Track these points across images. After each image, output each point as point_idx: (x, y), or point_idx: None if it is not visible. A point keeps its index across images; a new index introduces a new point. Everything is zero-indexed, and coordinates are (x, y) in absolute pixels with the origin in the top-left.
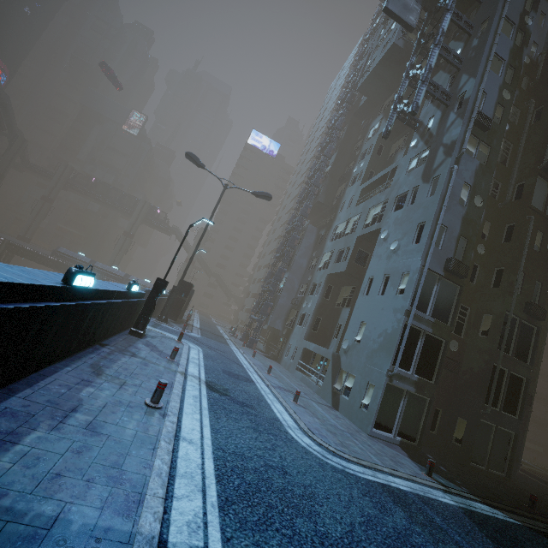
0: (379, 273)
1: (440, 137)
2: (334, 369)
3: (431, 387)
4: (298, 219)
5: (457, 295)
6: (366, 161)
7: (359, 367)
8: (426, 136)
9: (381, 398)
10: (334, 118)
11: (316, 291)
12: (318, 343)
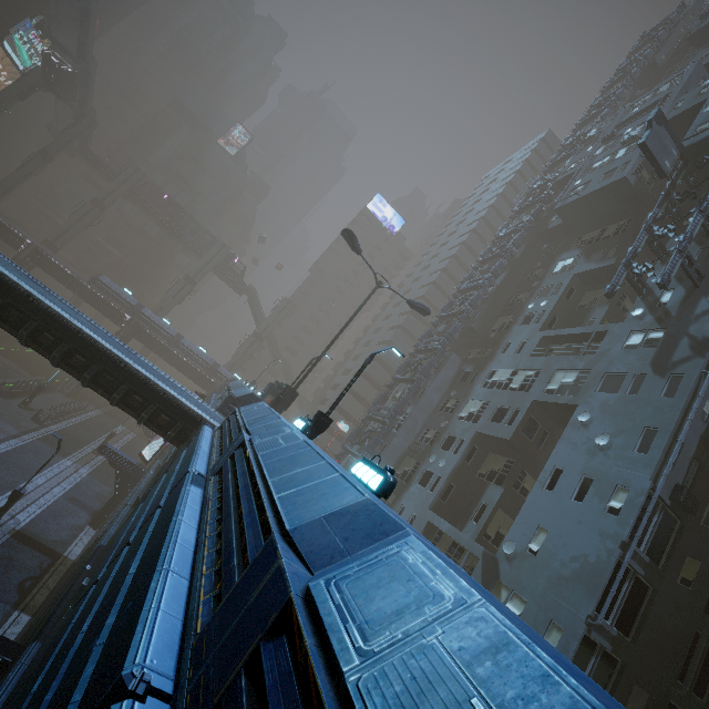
0: (574, 468)
1: (684, 323)
2: (486, 575)
3: (628, 647)
4: (441, 342)
5: (676, 532)
6: (551, 302)
7: (534, 591)
8: (659, 312)
9: (574, 653)
10: (506, 227)
11: (454, 447)
12: (443, 518)
